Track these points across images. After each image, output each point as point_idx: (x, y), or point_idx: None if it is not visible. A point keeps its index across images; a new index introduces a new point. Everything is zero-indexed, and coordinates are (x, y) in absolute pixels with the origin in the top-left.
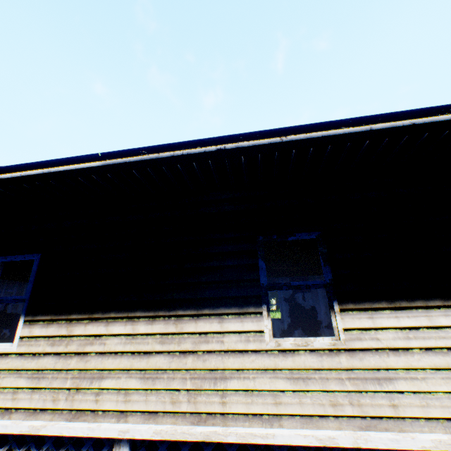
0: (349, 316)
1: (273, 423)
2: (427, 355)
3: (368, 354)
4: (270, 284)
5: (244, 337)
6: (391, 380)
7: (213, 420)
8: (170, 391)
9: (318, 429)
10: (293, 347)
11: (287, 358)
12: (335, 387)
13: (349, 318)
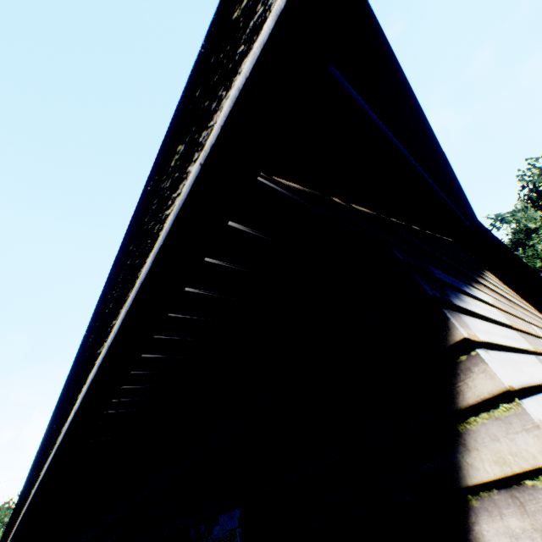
0: None
1: None
2: None
3: None
4: None
5: None
6: None
7: None
8: None
9: None
10: None
11: None
12: None
13: None
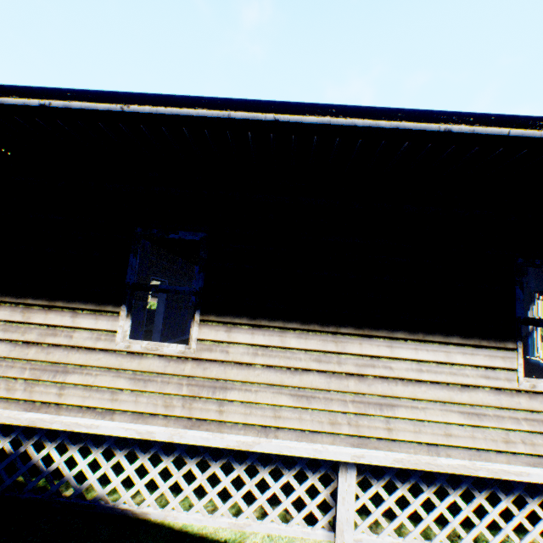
0: (208, 327)
1: (105, 416)
2: (267, 372)
3: (214, 365)
4: (136, 284)
5: (96, 335)
6: (227, 390)
7: (48, 409)
8: (8, 379)
9: (147, 425)
10: (143, 350)
11: (134, 360)
12: (173, 391)
13: (207, 330)
